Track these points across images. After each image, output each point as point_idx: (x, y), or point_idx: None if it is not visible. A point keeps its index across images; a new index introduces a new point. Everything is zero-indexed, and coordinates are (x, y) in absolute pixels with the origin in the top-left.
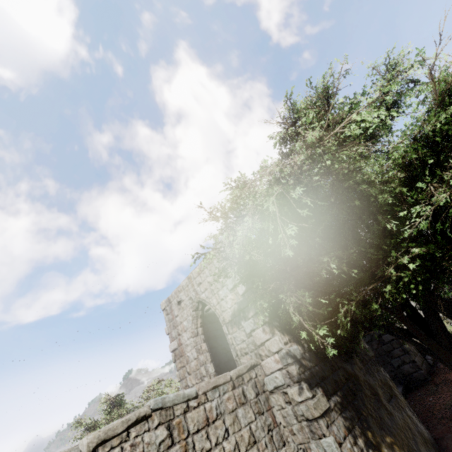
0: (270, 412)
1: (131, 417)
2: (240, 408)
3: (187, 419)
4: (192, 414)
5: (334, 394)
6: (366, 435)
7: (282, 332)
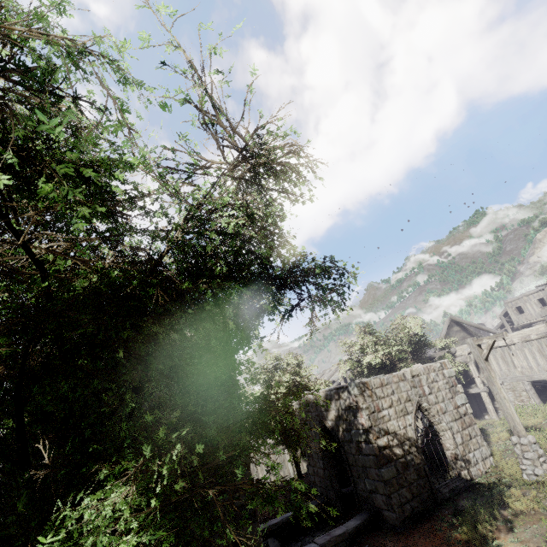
0: None
1: None
2: None
3: None
4: None
5: None
6: None
7: None
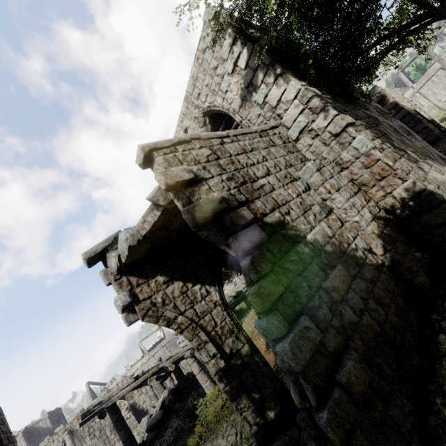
0: (299, 153)
1: (173, 140)
2: (271, 148)
3: (225, 148)
4: (229, 146)
5: (357, 120)
6: (391, 143)
7: (296, 79)
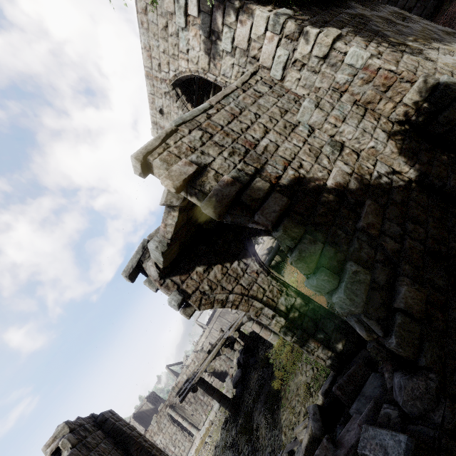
0: (290, 92)
1: (160, 135)
2: (259, 100)
3: (214, 121)
4: (216, 117)
5: (343, 28)
6: (387, 41)
7: (260, 6)
